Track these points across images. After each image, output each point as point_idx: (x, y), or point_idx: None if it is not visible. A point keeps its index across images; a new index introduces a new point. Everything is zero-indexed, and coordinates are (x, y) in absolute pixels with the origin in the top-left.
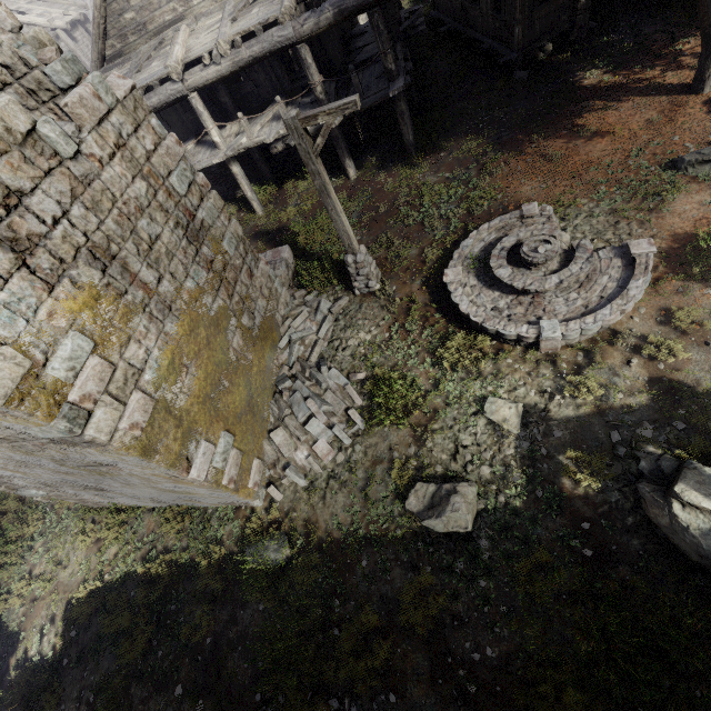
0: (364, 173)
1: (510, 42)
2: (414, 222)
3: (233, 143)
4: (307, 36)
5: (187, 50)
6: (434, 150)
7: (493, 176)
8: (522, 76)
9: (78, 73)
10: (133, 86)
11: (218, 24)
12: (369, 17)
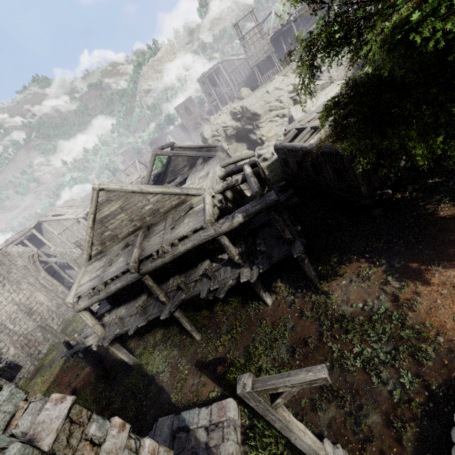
0: (278, 299)
1: (359, 194)
2: (355, 368)
3: (175, 300)
4: (224, 232)
5: (142, 249)
6: (334, 277)
7: (414, 309)
8: (378, 212)
9: (12, 410)
10: (71, 404)
11: (162, 232)
12: (267, 214)
